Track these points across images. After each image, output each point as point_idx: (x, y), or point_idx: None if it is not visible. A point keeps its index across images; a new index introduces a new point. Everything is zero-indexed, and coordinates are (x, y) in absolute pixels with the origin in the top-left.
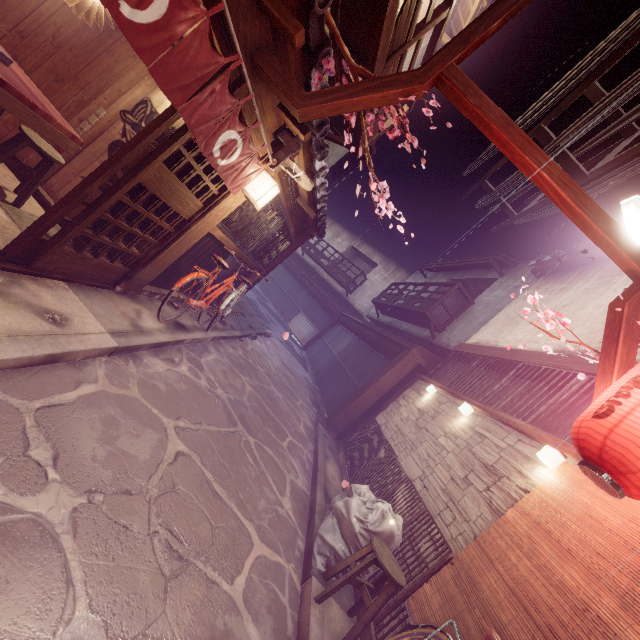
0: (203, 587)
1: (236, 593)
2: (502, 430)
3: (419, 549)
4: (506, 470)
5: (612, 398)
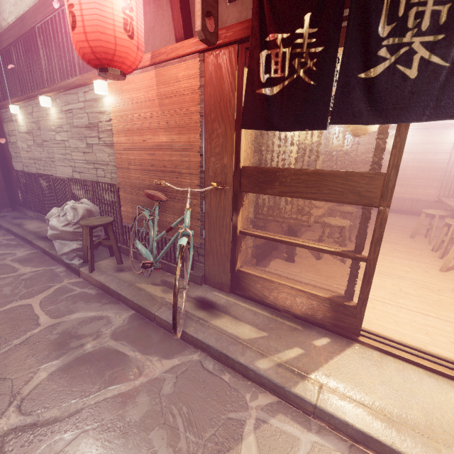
0: (23, 348)
1: (48, 323)
2: (73, 95)
3: (107, 201)
4: (96, 118)
5: (67, 4)
